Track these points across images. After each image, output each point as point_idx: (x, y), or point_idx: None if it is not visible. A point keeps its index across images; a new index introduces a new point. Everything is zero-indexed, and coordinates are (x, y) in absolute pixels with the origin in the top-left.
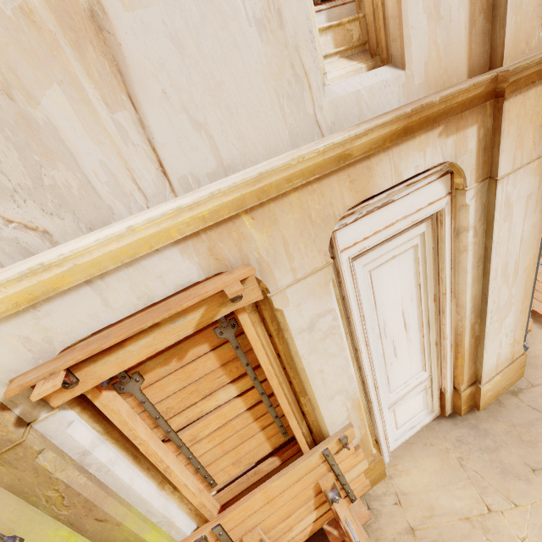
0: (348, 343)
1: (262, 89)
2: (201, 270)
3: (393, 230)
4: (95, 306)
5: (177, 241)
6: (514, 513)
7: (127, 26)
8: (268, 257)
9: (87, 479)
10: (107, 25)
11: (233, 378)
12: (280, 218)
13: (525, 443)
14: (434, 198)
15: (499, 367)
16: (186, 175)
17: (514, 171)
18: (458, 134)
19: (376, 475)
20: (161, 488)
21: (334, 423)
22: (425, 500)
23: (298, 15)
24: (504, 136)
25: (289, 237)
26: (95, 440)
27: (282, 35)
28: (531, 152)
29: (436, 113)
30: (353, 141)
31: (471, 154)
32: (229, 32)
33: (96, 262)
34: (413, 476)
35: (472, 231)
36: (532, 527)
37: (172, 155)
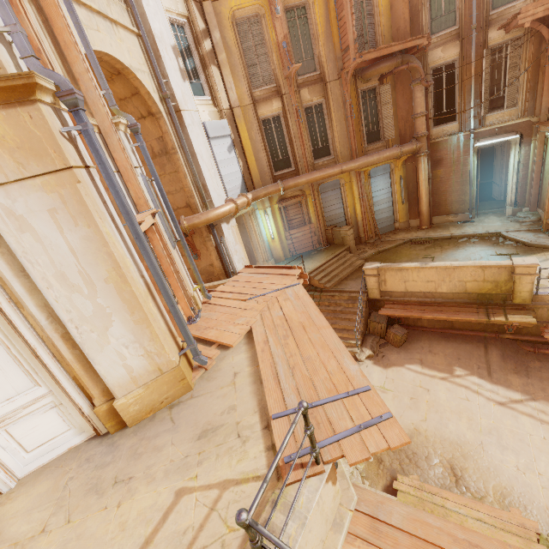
0: None
1: None
2: None
3: None
4: None
5: None
6: (60, 531)
7: None
8: None
9: None
10: None
11: None
12: None
13: (135, 455)
14: None
15: (140, 380)
16: None
17: (1, 186)
18: None
19: None
20: None
21: None
22: (0, 529)
23: None
24: None
25: None
26: None
27: None
28: (21, 171)
29: None
30: None
31: None
32: None
33: None
34: (16, 503)
35: None
36: (60, 543)
37: None
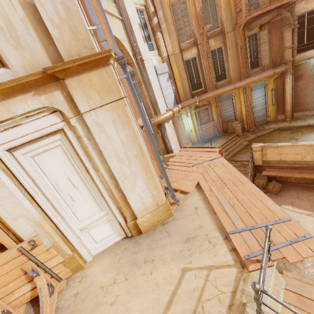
0: (23, 192)
1: None
2: None
3: (29, 137)
4: None
5: None
6: (123, 283)
7: None
8: None
9: None
10: None
11: None
12: None
13: (151, 248)
14: (53, 123)
15: (148, 209)
16: None
17: (93, 110)
18: (47, 94)
19: (74, 266)
20: None
21: (25, 233)
22: (92, 279)
23: None
24: (74, 95)
25: None
26: None
27: None
28: (101, 101)
29: (18, 87)
30: None
31: (63, 103)
32: None
33: None
34: (95, 267)
35: (86, 138)
36: (126, 289)
37: None
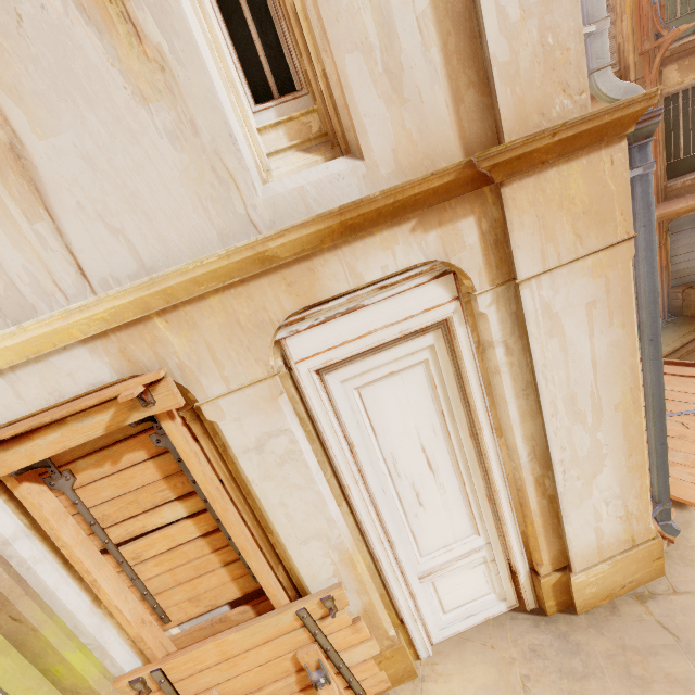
0: (328, 475)
1: (181, 193)
2: (113, 371)
3: (372, 341)
4: (8, 396)
5: (85, 341)
6: None
7: (42, 152)
8: (190, 363)
9: (4, 571)
10: (25, 154)
11: (179, 494)
12: (201, 322)
13: (633, 678)
14: (433, 304)
15: (605, 551)
16: (107, 277)
17: (549, 271)
18: (444, 228)
19: (398, 669)
20: (97, 605)
21: (315, 577)
22: None
23: (215, 122)
24: (515, 229)
25: (214, 343)
26: (18, 532)
27: (198, 142)
28: (575, 247)
29: (391, 208)
30: (266, 244)
31: (473, 251)
32: (141, 146)
33: (2, 356)
34: (453, 685)
35: (503, 348)
36: None
37: (91, 259)
